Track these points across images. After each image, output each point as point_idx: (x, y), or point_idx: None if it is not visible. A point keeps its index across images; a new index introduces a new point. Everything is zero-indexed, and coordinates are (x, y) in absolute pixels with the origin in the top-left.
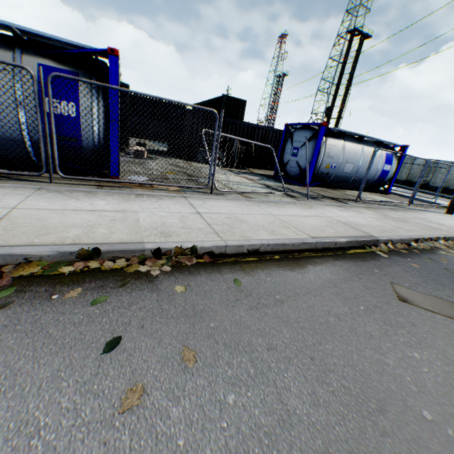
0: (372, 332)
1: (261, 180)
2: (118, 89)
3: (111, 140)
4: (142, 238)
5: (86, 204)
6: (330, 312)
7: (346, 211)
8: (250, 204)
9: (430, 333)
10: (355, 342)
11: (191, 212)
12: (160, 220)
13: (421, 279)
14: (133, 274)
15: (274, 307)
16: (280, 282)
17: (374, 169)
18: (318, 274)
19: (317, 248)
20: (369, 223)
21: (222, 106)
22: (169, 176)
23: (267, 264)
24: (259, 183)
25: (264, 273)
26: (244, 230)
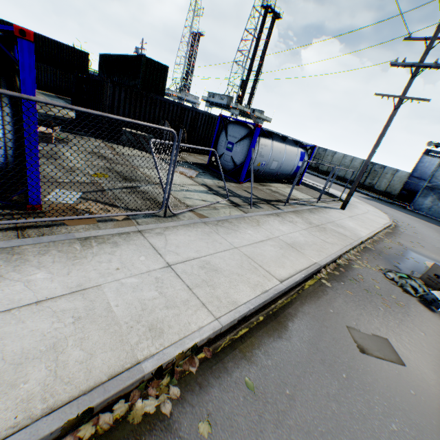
0: (362, 409)
1: (199, 177)
2: (44, 102)
3: (27, 159)
4: (134, 352)
5: (19, 288)
6: (329, 395)
7: (285, 223)
8: (209, 231)
9: (389, 389)
10: (359, 432)
11: (162, 266)
12: (136, 297)
13: (359, 311)
14: (142, 423)
15: (291, 411)
16: (280, 364)
17: (292, 165)
18: (300, 335)
19: (285, 291)
20: (306, 239)
21: (141, 69)
22: (102, 183)
23: (258, 335)
24: (200, 183)
25: (263, 353)
26: (225, 288)
